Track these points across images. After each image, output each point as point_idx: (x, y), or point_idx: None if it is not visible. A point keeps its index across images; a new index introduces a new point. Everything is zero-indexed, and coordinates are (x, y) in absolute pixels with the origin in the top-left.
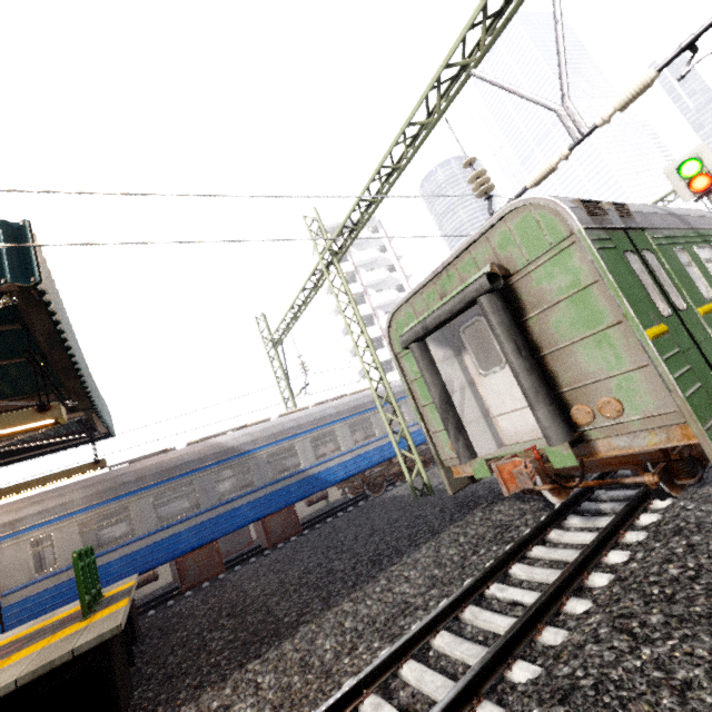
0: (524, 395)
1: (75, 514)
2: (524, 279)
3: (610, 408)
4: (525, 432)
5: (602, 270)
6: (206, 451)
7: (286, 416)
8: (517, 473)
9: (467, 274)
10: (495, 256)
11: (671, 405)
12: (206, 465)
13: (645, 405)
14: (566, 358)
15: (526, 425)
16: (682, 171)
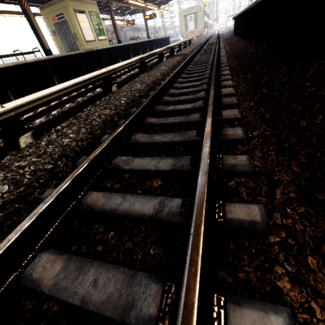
0: (195, 24)
1: (129, 31)
2: (197, 13)
3: (199, 27)
4: (192, 29)
5: (203, 15)
6: (136, 27)
7: (140, 25)
8: (193, 32)
9: (192, 10)
10: (196, 9)
11: (202, 27)
12: (137, 30)
13: (201, 27)
14: (198, 22)
15: (192, 29)
16: (204, 0)
